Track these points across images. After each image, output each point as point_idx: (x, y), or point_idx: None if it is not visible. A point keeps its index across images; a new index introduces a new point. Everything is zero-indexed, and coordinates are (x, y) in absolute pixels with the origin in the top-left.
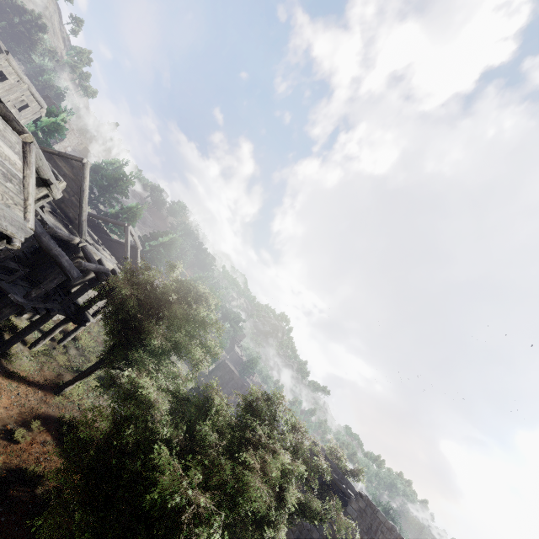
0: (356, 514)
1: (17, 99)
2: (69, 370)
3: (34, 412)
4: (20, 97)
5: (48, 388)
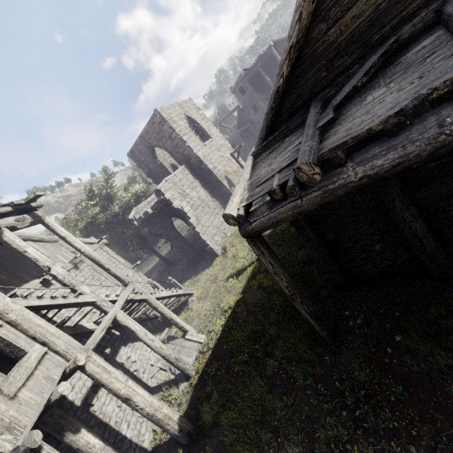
0: None
1: (232, 104)
2: None
3: None
4: (231, 103)
5: None
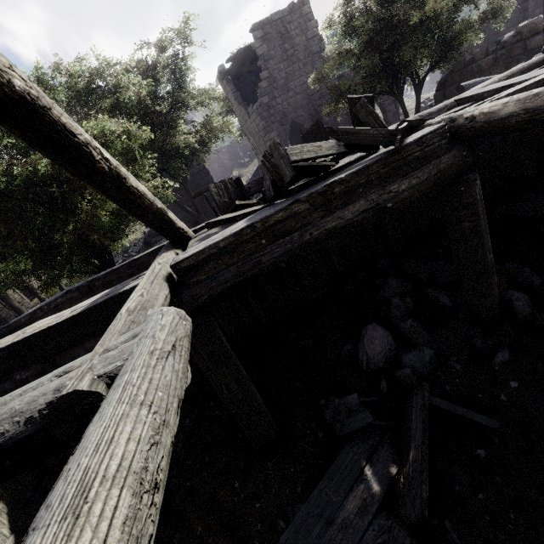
0: (265, 46)
1: None
2: None
3: None
4: None
5: None
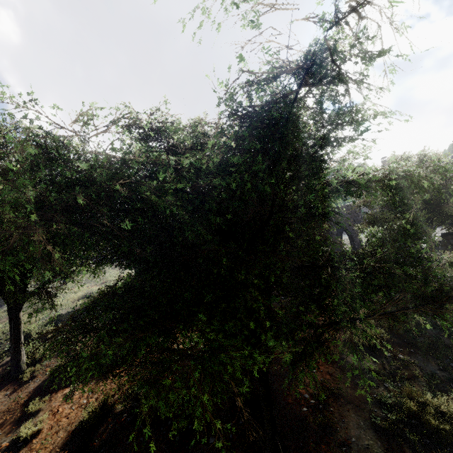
0: None
1: None
2: (2, 357)
3: (15, 407)
4: None
5: (1, 386)
